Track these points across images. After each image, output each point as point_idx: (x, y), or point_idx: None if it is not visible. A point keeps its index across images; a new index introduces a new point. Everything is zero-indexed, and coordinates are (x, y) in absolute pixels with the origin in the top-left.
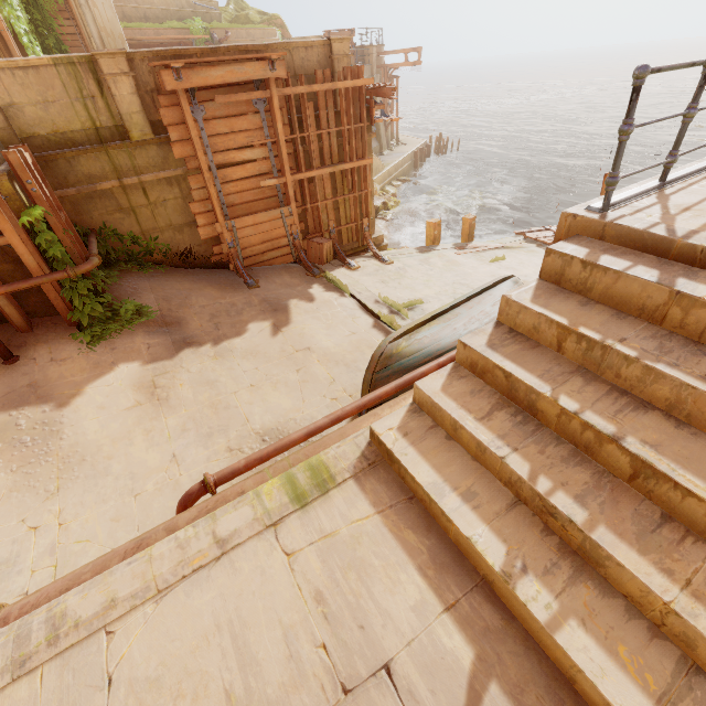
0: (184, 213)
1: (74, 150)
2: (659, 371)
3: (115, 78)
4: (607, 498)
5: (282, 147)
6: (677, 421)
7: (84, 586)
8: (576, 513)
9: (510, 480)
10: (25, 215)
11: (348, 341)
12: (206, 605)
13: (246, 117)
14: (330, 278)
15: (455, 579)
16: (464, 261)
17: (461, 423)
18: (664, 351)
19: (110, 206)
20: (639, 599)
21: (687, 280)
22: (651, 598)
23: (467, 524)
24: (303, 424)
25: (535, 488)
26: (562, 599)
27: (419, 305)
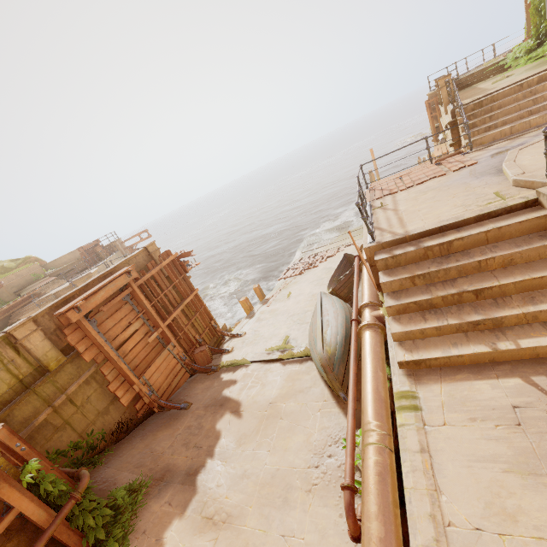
0: (105, 397)
1: (8, 408)
2: (448, 268)
3: (28, 338)
4: (480, 307)
5: (152, 311)
6: (465, 277)
7: (411, 533)
8: (482, 316)
9: (456, 329)
10: (24, 475)
11: (284, 381)
12: (454, 469)
13: (121, 309)
14: (227, 364)
15: (486, 371)
16: (277, 306)
17: (423, 327)
18: (440, 263)
19: (48, 433)
20: (518, 321)
21: (422, 243)
22: (519, 316)
23: (467, 351)
24: (324, 436)
25: (466, 321)
26: (509, 339)
27: (288, 338)
